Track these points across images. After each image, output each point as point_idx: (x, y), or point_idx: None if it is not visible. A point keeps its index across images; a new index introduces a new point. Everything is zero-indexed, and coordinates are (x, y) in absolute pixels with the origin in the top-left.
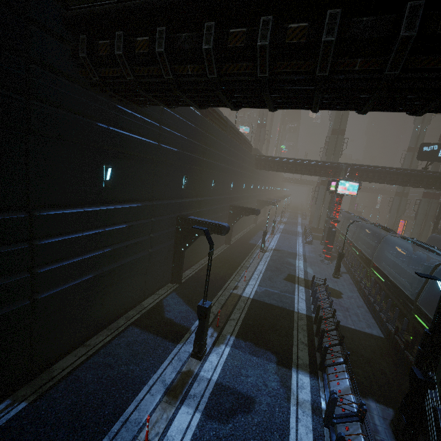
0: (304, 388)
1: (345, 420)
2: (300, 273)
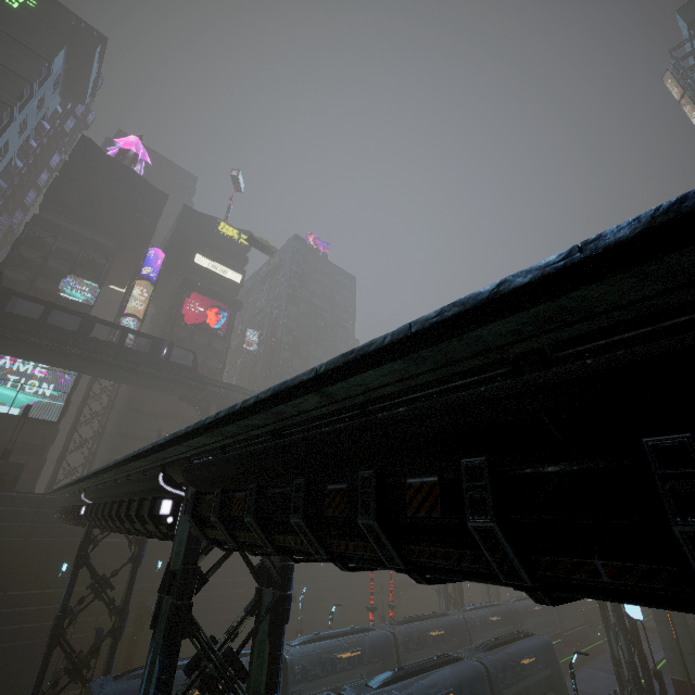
0: None
1: None
2: None
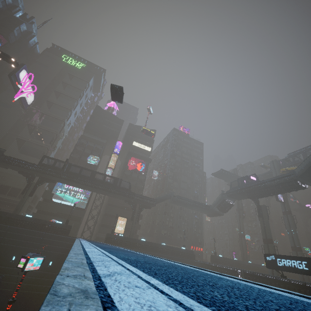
0: None
1: None
2: None
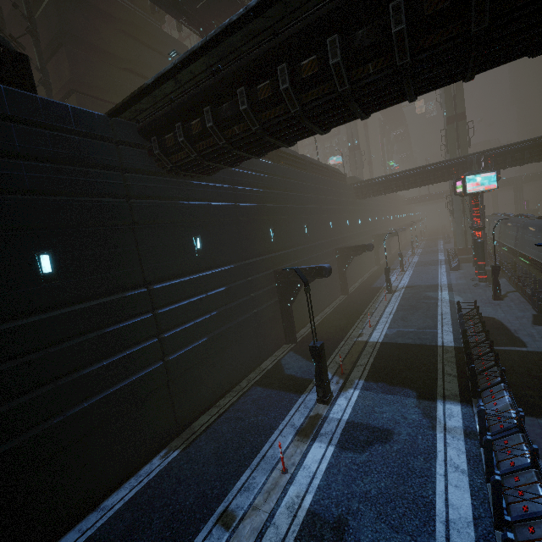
0: (454, 417)
1: (503, 434)
2: (444, 304)
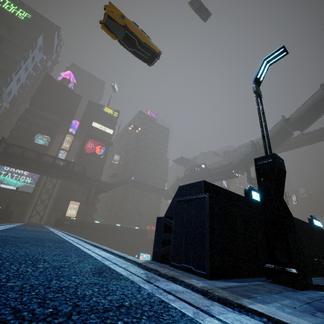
0: None
1: None
2: None
